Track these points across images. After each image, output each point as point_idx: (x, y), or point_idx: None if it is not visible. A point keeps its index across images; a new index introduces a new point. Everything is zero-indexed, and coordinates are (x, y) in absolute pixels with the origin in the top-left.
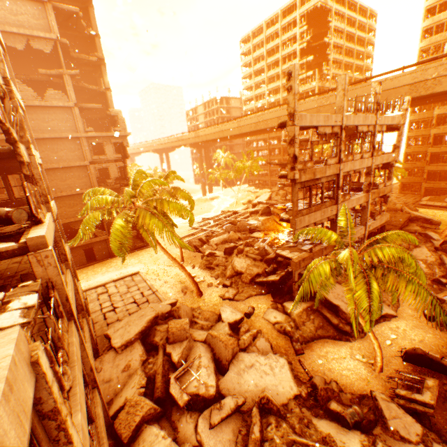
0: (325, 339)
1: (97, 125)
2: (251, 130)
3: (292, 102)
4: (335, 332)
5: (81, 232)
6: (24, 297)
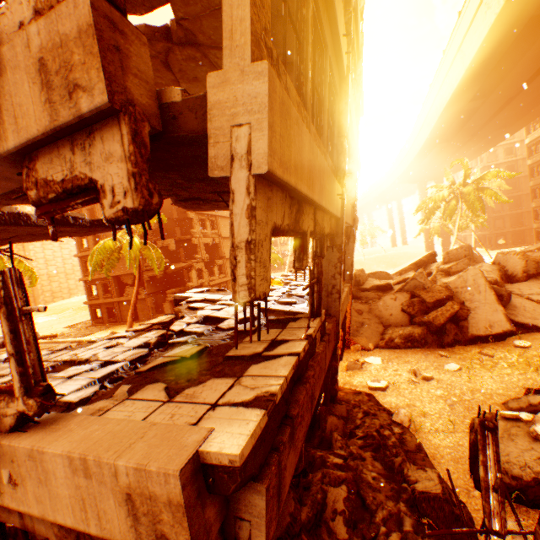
0: None
1: None
2: (438, 115)
3: None
4: None
5: None
6: None
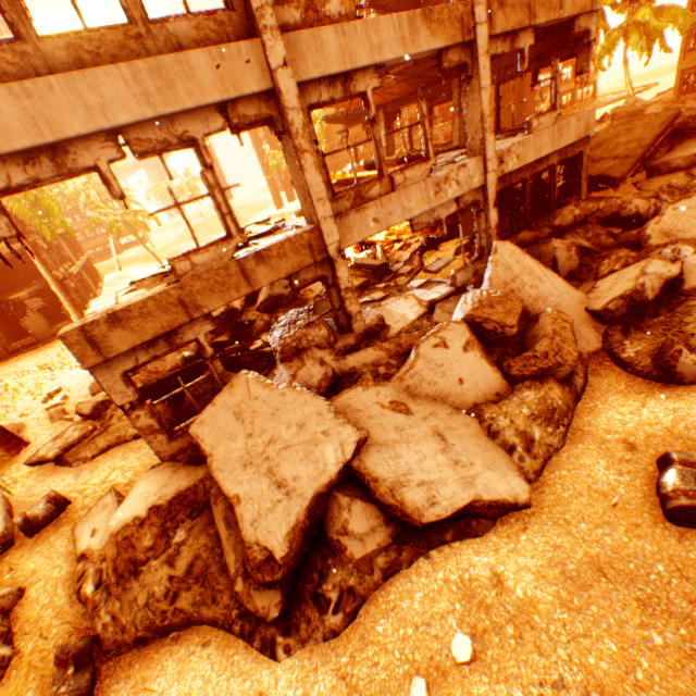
0: (211, 626)
1: None
2: None
3: None
4: (237, 608)
5: None
6: None
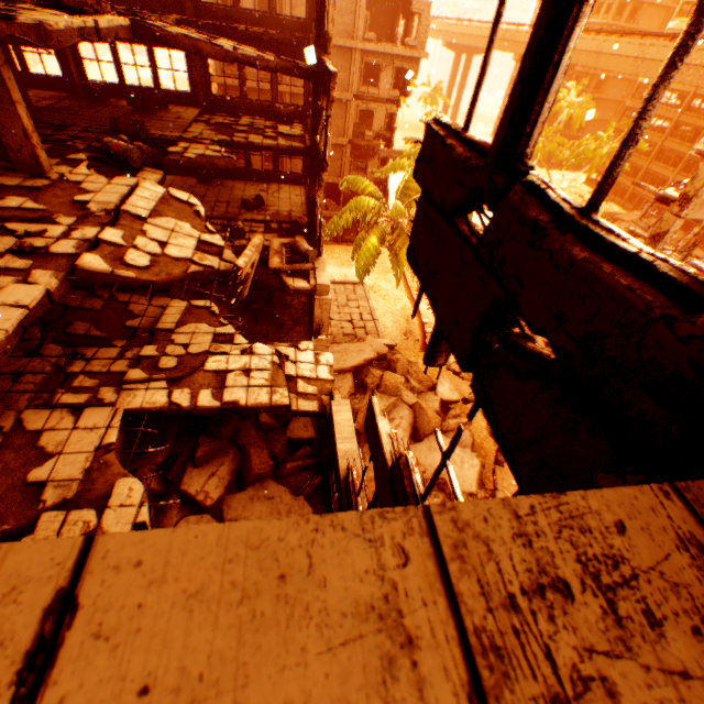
0: None
1: (380, 5)
2: None
3: (701, 179)
4: None
5: (326, 228)
6: (325, 354)
